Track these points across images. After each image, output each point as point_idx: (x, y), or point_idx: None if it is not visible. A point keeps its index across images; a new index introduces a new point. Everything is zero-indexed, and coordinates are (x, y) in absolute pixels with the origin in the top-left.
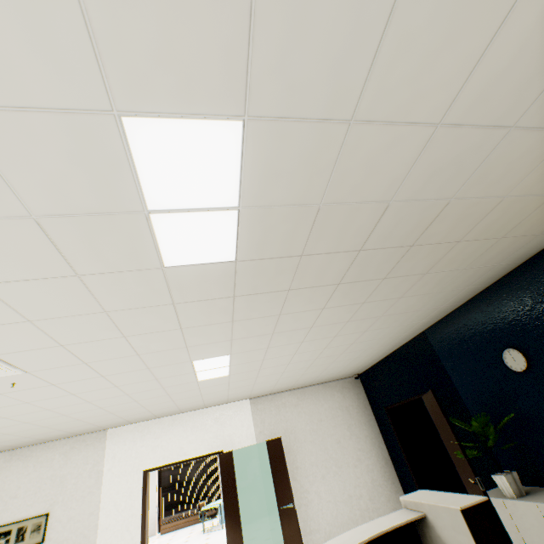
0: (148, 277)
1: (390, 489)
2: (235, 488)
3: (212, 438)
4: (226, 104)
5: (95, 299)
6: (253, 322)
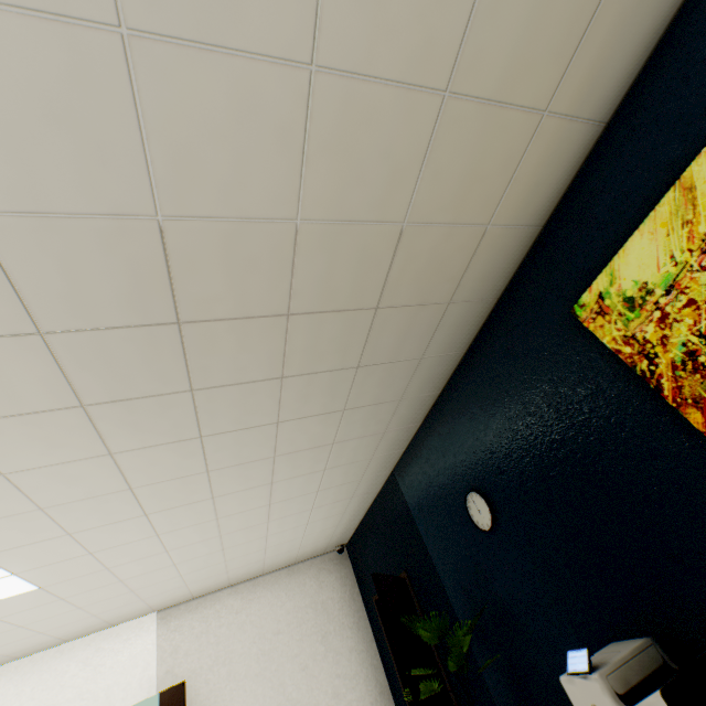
0: None
1: None
2: None
3: (71, 699)
4: None
5: None
6: None
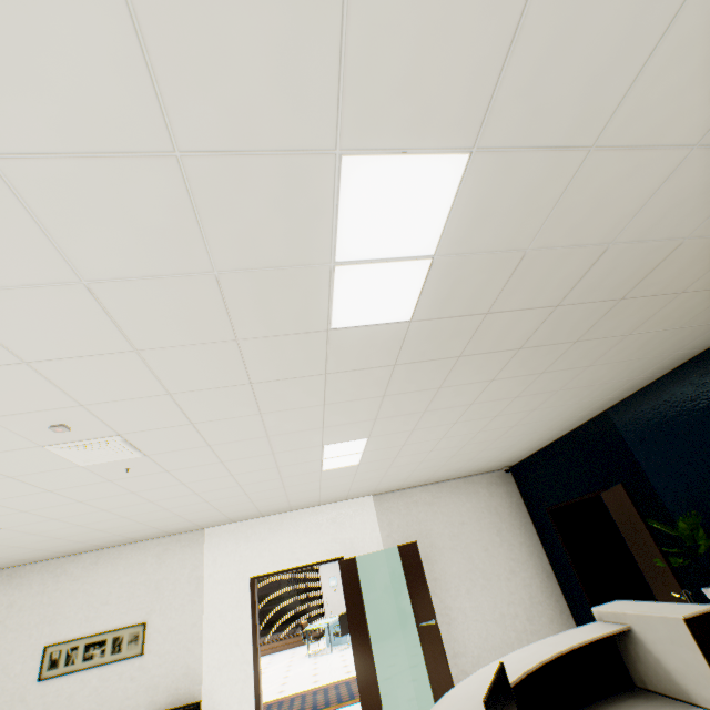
0: (309, 341)
1: (553, 608)
2: (361, 601)
3: (329, 541)
4: (457, 136)
5: (245, 368)
6: (406, 397)
